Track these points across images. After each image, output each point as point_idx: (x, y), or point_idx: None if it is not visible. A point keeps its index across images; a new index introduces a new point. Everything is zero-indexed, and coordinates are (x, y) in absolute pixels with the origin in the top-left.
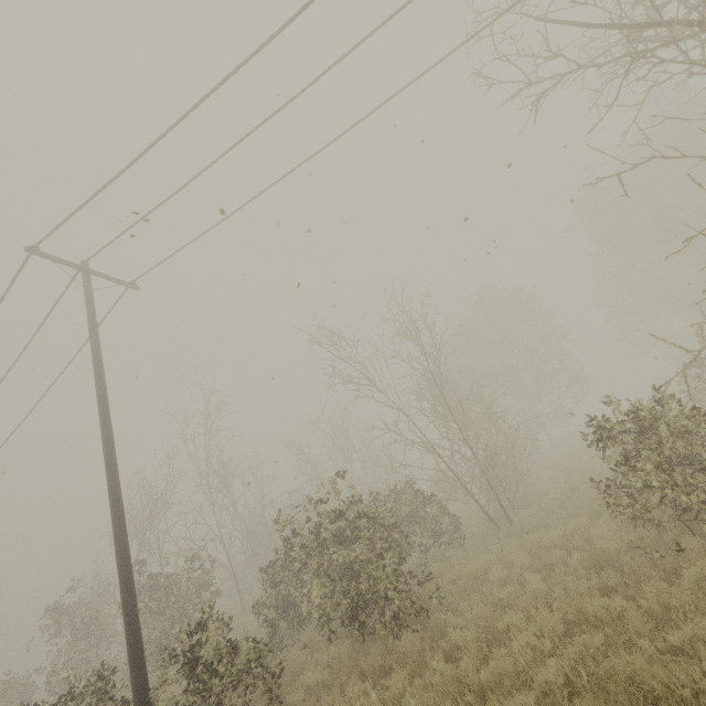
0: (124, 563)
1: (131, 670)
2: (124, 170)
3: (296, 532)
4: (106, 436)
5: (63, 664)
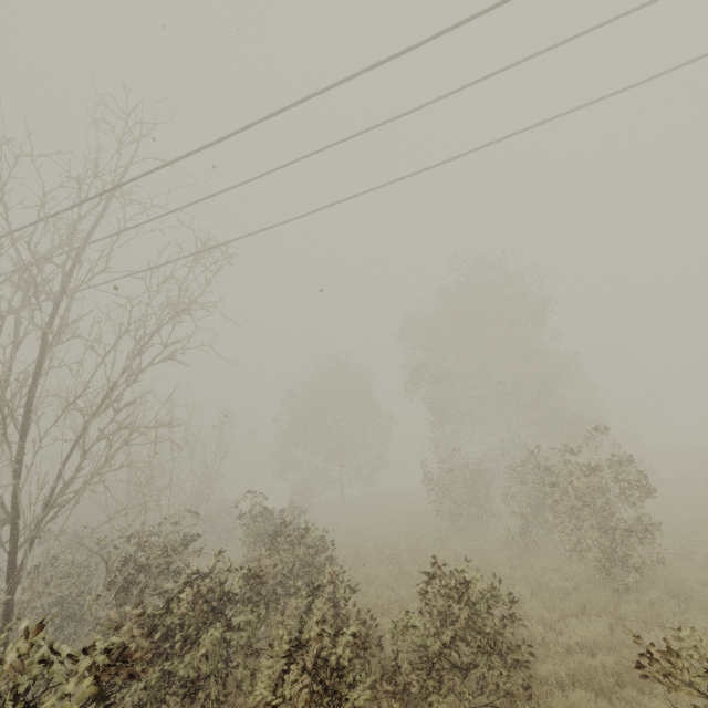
0: None
1: None
2: None
3: None
4: None
5: None
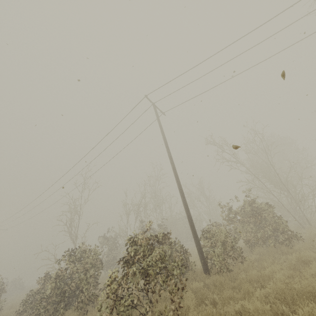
0: (185, 202)
1: (195, 236)
2: (191, 69)
3: (230, 209)
4: (172, 160)
5: (105, 258)
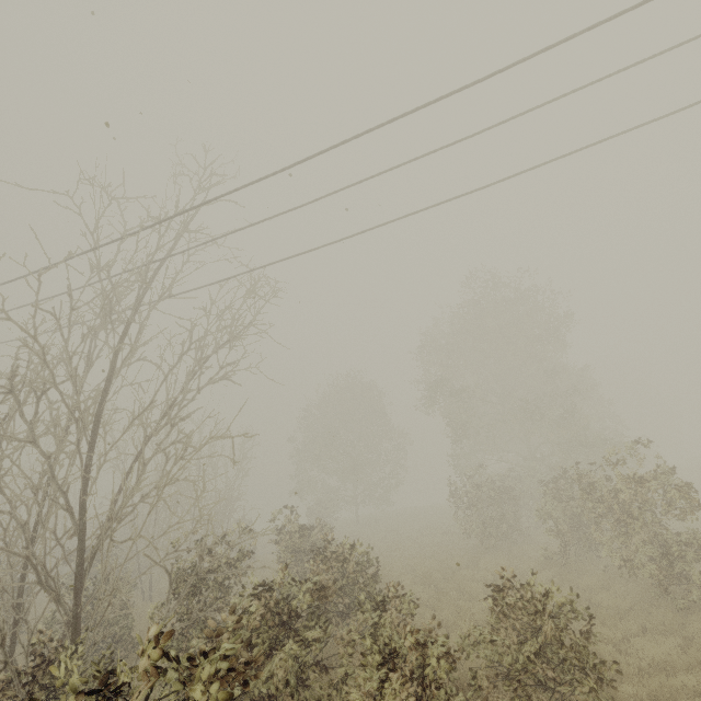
0: None
1: None
2: None
3: None
4: None
5: None
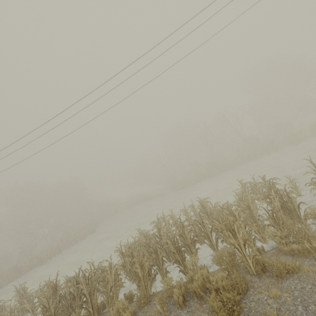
0: None
1: None
2: None
3: None
4: None
5: None
